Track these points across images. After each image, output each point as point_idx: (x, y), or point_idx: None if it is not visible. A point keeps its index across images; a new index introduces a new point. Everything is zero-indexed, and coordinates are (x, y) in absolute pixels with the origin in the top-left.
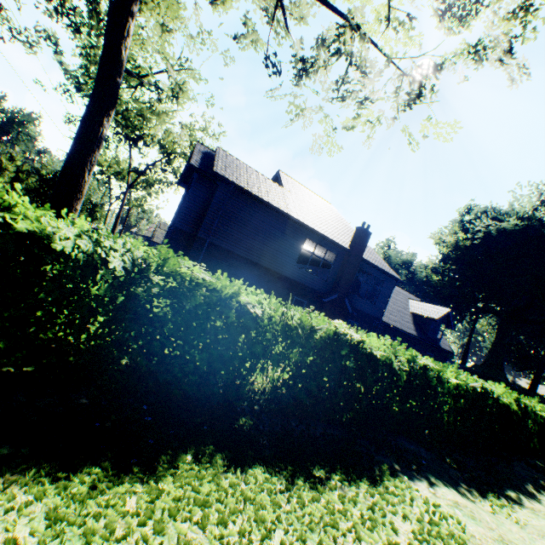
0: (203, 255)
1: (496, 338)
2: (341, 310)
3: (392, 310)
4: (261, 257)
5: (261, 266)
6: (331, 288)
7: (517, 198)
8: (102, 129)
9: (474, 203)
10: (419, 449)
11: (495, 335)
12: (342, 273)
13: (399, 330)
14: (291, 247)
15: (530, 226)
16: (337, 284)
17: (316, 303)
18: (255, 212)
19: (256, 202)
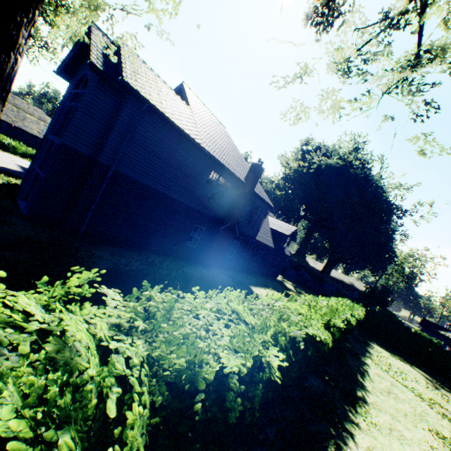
0: (105, 185)
1: (306, 237)
2: (231, 235)
3: (260, 228)
4: (169, 188)
5: (168, 197)
6: (225, 215)
7: (341, 143)
8: (12, 55)
9: (312, 138)
10: (317, 381)
11: (305, 234)
12: (237, 204)
13: (265, 246)
14: (198, 178)
15: (345, 166)
16: (231, 213)
17: (212, 229)
18: (167, 138)
19: (170, 127)
